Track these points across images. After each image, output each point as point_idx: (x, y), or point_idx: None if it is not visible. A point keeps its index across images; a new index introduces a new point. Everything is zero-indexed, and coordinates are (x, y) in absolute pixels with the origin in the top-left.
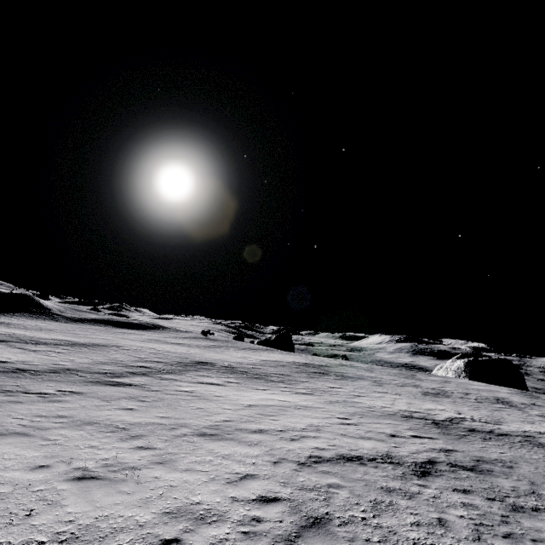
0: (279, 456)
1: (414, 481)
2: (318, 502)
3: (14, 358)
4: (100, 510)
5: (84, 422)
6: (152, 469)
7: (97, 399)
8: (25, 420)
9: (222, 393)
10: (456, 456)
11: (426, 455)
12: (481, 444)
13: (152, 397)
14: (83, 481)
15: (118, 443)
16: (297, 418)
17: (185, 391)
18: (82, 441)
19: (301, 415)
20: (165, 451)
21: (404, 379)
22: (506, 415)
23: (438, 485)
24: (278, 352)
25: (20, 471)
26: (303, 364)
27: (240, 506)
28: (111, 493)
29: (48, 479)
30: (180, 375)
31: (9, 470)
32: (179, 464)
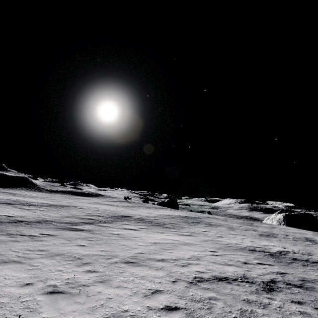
0: (176, 277)
1: (264, 295)
2: (204, 311)
3: (16, 214)
4: (63, 316)
5: (55, 254)
6: (96, 286)
7: (63, 239)
8: (20, 252)
9: (137, 235)
10: (288, 277)
11: (268, 276)
12: (302, 268)
13: (95, 237)
14: (53, 294)
15: (75, 268)
16: (184, 251)
17: (115, 234)
18: (53, 267)
19: (187, 249)
20: (104, 274)
21: (247, 226)
22: (314, 249)
23: (280, 298)
24: (169, 210)
25: (14, 287)
26: (185, 216)
27: (153, 313)
28: (70, 303)
29: (31, 292)
30: (112, 224)
31: (8, 286)
32: (113, 282)
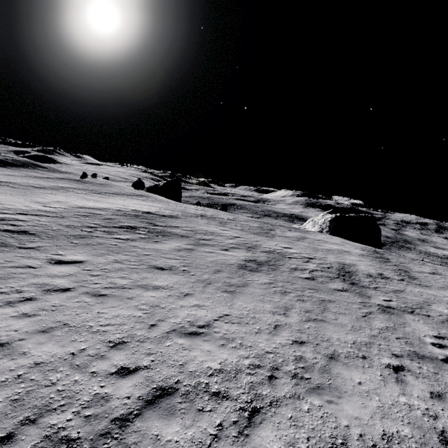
0: None
1: None
2: None
3: None
4: None
5: None
6: None
7: None
8: None
9: None
10: None
11: None
12: None
13: None
14: None
15: None
16: None
17: None
18: None
19: None
20: None
21: (252, 236)
22: (329, 325)
23: None
24: (143, 199)
25: None
26: (140, 213)
27: None
28: None
29: None
30: None
31: None
32: None
